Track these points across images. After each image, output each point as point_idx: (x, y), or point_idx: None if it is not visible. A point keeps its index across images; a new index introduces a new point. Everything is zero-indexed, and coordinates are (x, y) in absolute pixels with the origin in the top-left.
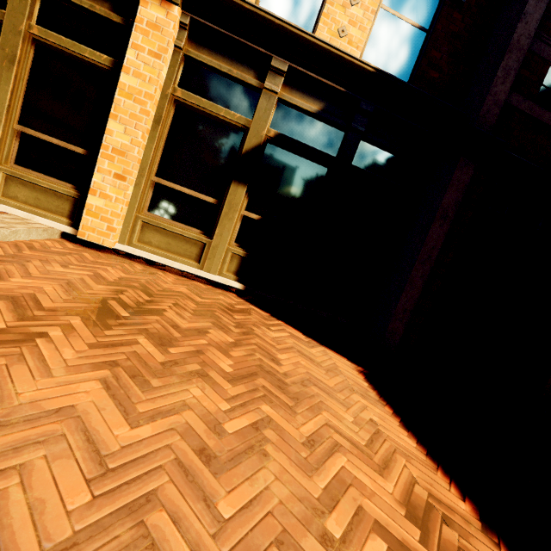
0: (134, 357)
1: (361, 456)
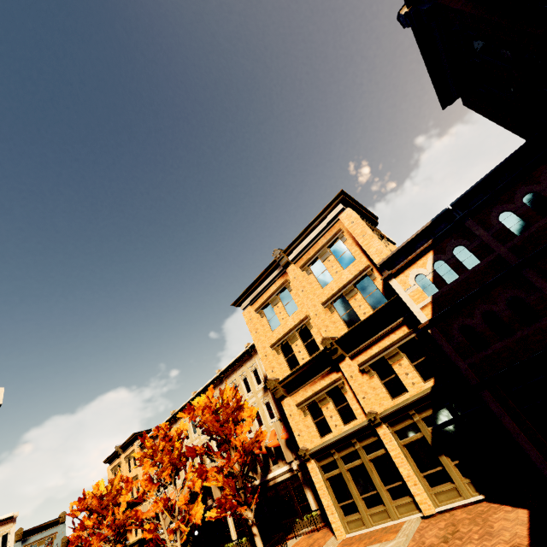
0: (456, 545)
1: (504, 542)
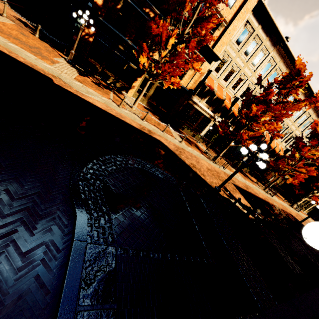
0: None
1: None
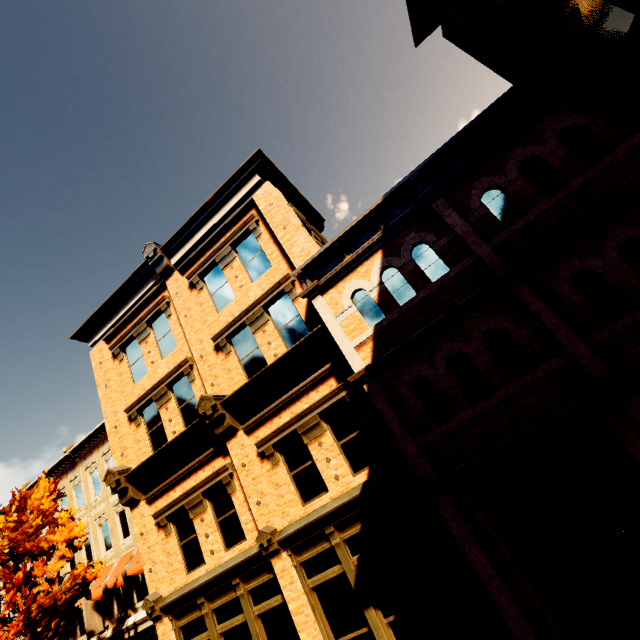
0: None
1: None
